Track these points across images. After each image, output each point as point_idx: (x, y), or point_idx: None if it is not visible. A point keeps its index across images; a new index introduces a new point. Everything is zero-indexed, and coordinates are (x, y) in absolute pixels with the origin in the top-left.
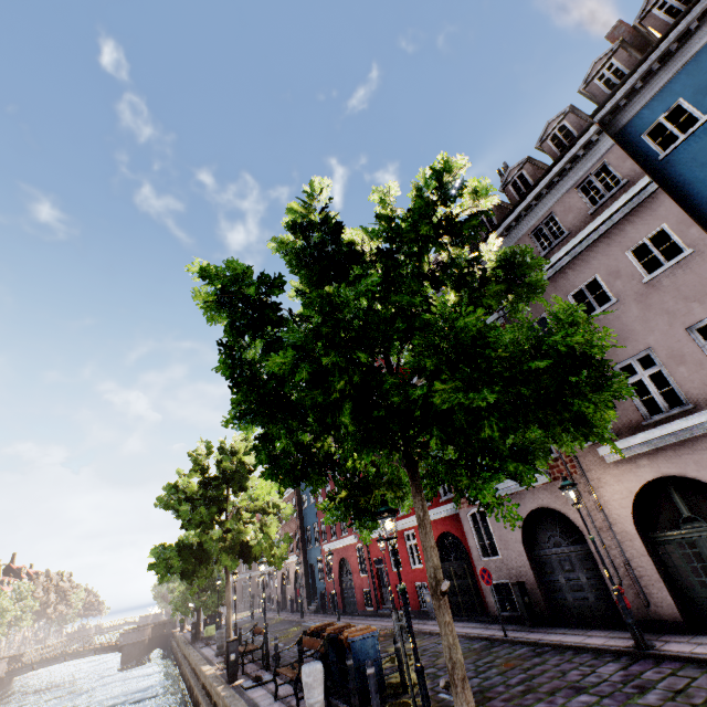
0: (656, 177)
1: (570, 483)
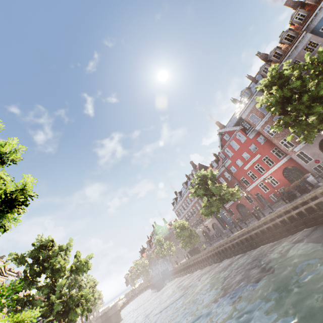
0: None
1: None
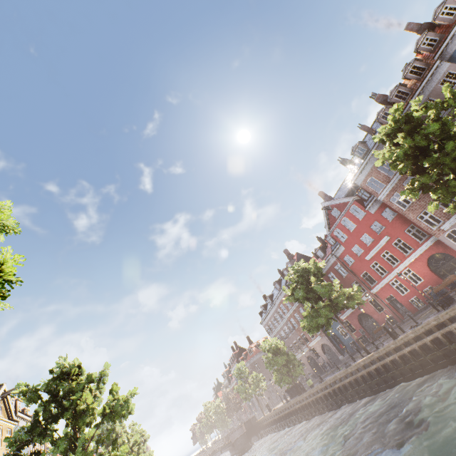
0: None
1: None
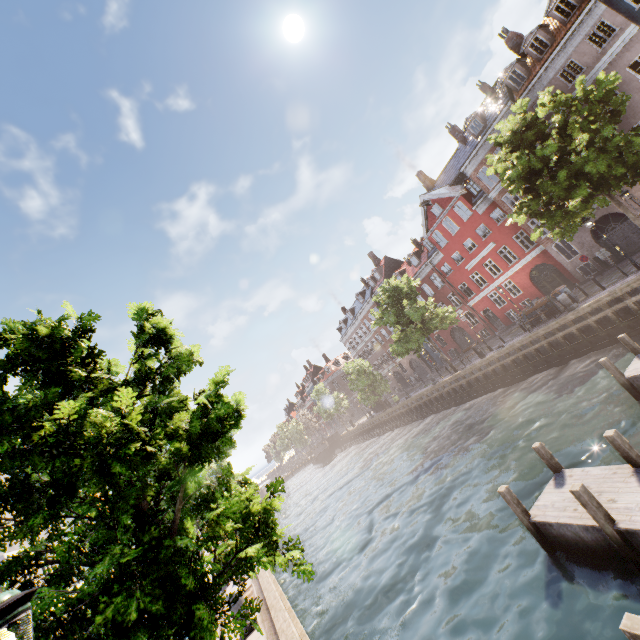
0: (635, 21)
1: (625, 191)
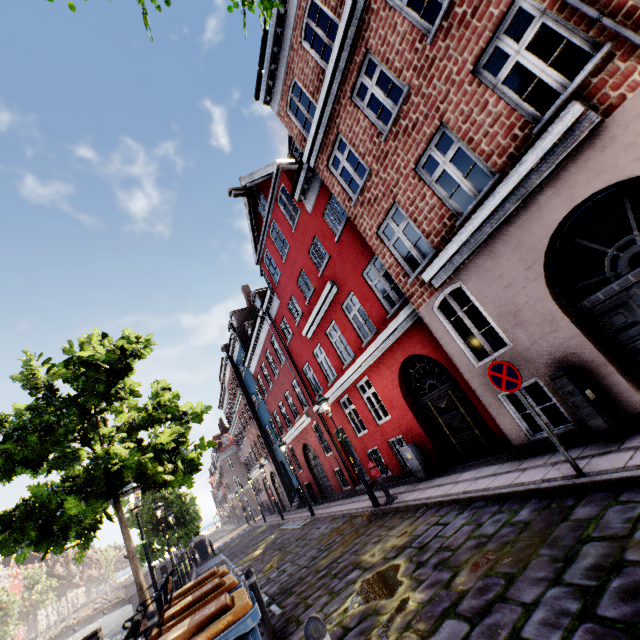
0: None
1: None
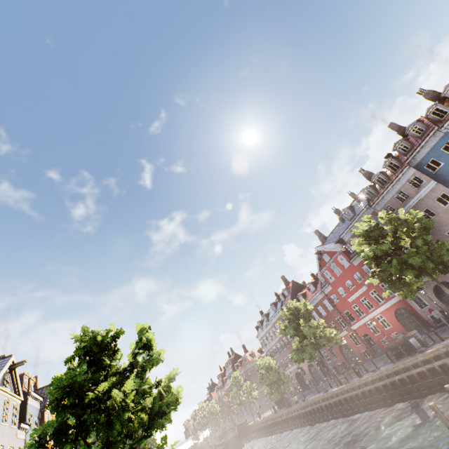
0: (434, 178)
1: None
